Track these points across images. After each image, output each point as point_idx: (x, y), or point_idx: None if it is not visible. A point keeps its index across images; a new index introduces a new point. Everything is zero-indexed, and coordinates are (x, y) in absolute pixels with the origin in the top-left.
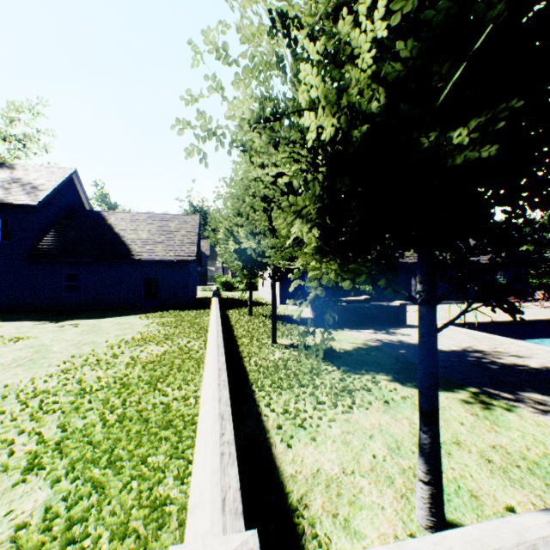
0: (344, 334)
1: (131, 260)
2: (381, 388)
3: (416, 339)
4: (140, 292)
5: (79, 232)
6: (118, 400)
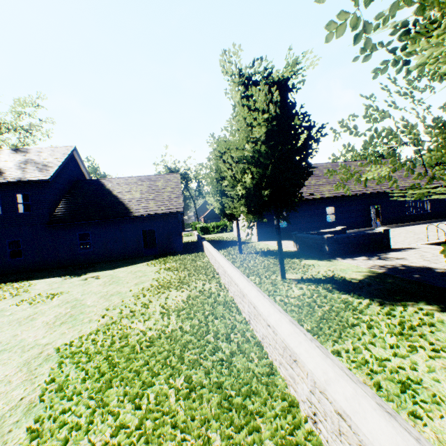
0: (341, 264)
1: (130, 217)
2: (444, 322)
3: (416, 261)
4: (141, 243)
5: (85, 198)
6: (172, 358)
